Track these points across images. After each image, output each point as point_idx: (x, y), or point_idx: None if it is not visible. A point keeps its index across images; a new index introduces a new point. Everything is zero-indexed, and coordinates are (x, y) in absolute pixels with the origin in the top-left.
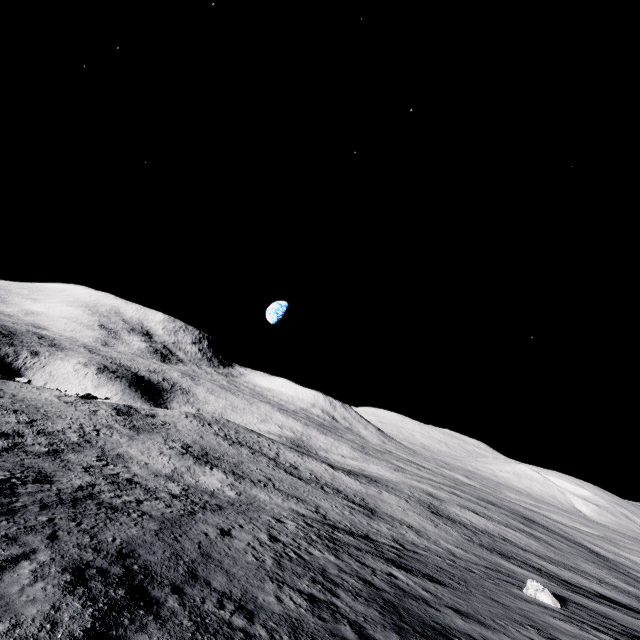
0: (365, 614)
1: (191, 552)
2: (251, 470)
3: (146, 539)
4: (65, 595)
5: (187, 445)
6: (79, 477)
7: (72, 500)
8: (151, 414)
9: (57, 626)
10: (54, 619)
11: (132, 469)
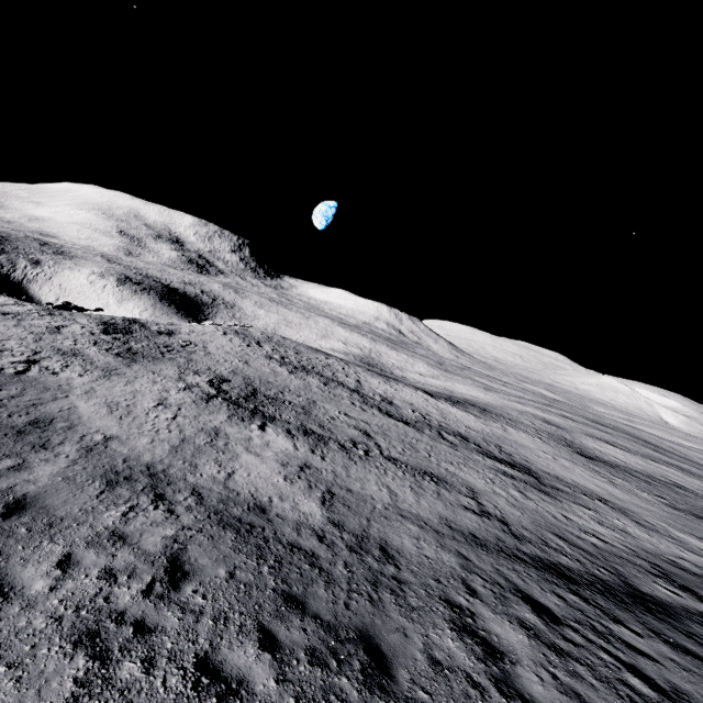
0: None
1: None
2: (332, 417)
3: None
4: None
5: (221, 378)
6: None
7: None
8: (167, 331)
9: None
10: None
11: (32, 476)
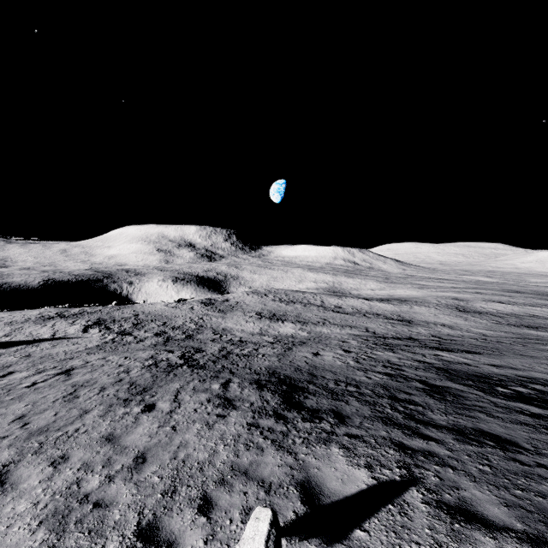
0: (425, 376)
1: (304, 366)
2: (309, 317)
3: (276, 365)
4: (261, 392)
5: (259, 312)
6: (214, 346)
7: (223, 356)
8: (225, 300)
9: (268, 402)
10: (265, 400)
11: (237, 335)
